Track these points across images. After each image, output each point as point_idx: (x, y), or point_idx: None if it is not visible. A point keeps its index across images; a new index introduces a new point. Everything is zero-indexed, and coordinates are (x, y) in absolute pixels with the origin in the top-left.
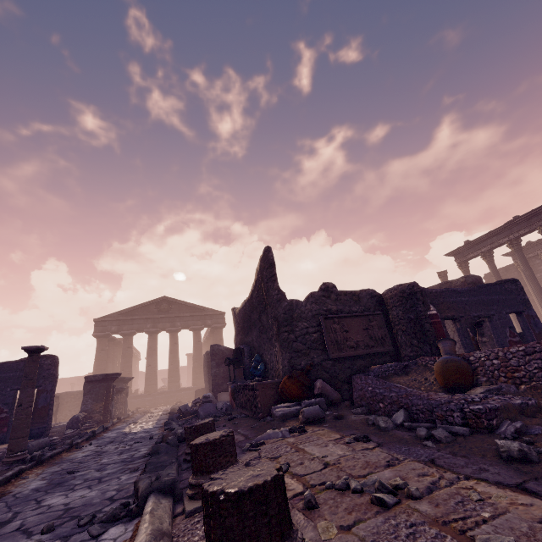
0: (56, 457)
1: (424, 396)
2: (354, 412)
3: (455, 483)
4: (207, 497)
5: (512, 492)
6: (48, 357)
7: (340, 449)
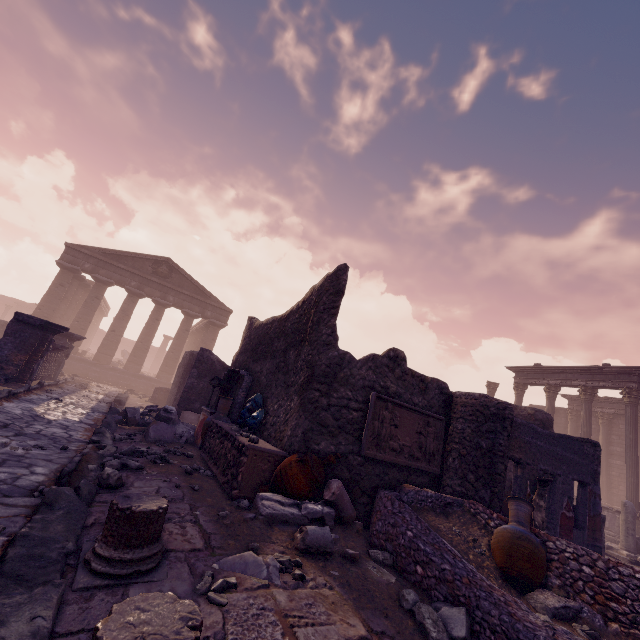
0: None
1: (501, 602)
2: (372, 554)
3: None
4: None
5: None
6: None
7: None
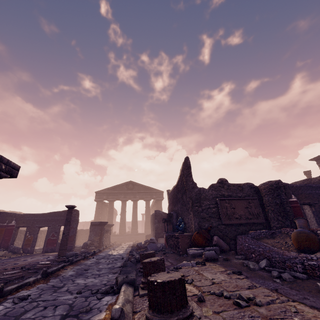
0: (78, 262)
1: (280, 253)
2: (236, 257)
3: (285, 302)
4: (149, 283)
5: (318, 311)
6: (75, 211)
7: (223, 276)
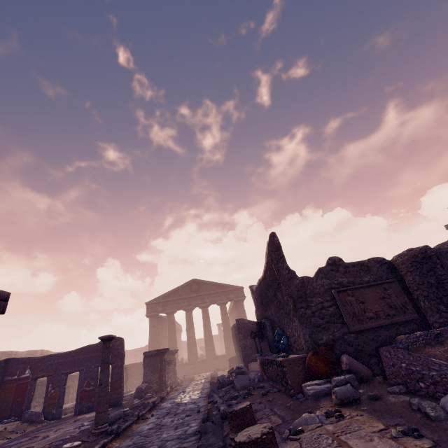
0: (128, 429)
1: None
2: (390, 390)
3: None
4: None
5: None
6: (117, 339)
7: (388, 446)
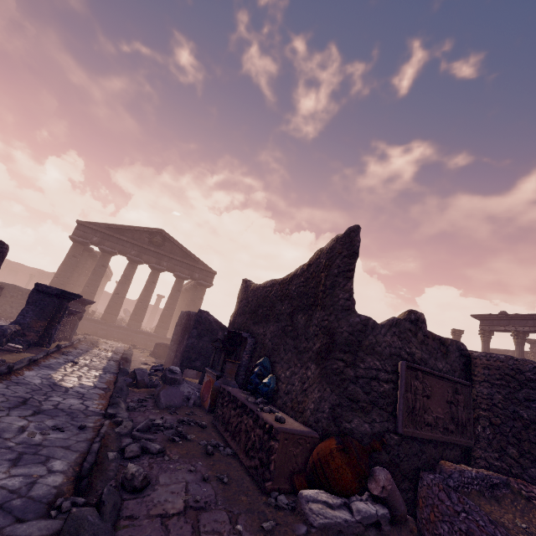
0: None
1: None
2: None
3: None
4: None
5: None
6: None
7: None
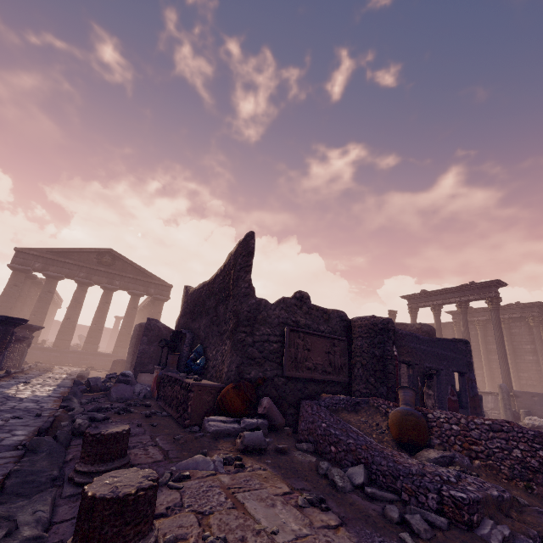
0: None
1: (389, 455)
2: (298, 446)
3: None
4: None
5: None
6: None
7: (292, 517)
